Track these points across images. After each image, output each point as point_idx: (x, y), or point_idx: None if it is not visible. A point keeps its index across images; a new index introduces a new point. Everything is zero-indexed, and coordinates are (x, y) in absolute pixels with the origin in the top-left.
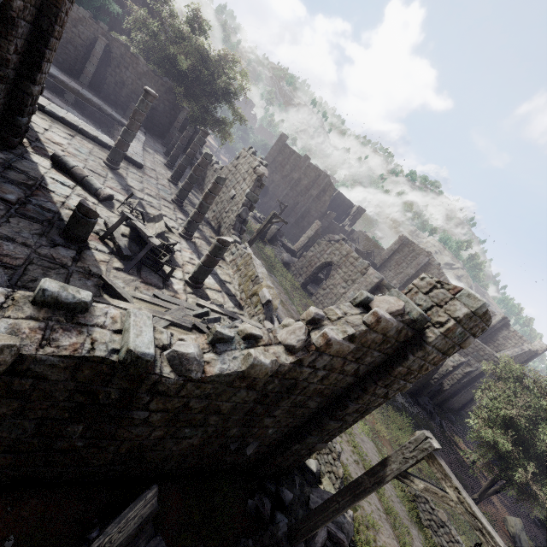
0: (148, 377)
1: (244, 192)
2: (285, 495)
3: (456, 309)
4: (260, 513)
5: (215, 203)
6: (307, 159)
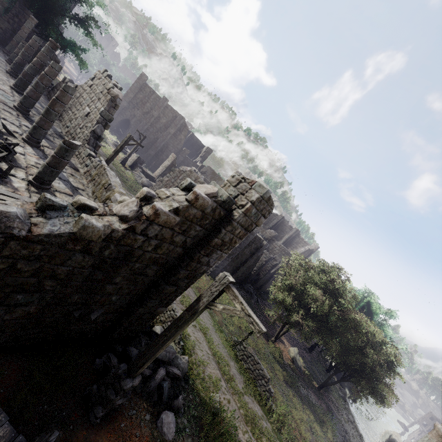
0: None
1: (98, 111)
2: (131, 352)
3: (252, 195)
4: (107, 367)
5: (69, 120)
6: (165, 100)
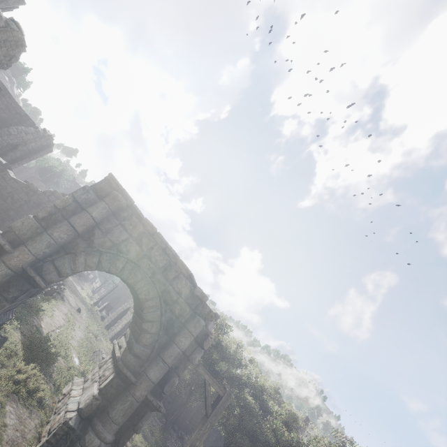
0: (6, 171)
1: None
2: None
3: None
4: None
5: None
6: None
